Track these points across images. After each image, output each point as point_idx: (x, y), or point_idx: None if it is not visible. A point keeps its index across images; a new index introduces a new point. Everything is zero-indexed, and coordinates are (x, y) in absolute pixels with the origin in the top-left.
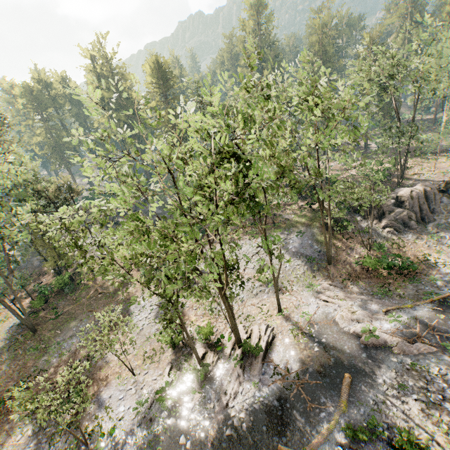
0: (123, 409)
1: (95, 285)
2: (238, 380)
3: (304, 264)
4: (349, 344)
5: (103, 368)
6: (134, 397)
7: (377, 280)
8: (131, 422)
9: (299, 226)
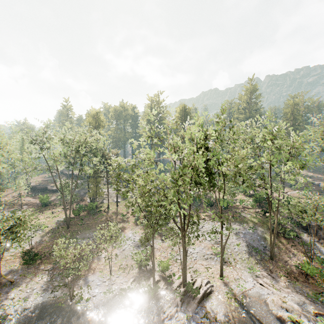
0: (97, 291)
1: (107, 215)
2: (176, 307)
3: (250, 252)
4: (274, 323)
5: (95, 262)
6: (106, 287)
7: (314, 287)
8: (99, 300)
9: (252, 224)
